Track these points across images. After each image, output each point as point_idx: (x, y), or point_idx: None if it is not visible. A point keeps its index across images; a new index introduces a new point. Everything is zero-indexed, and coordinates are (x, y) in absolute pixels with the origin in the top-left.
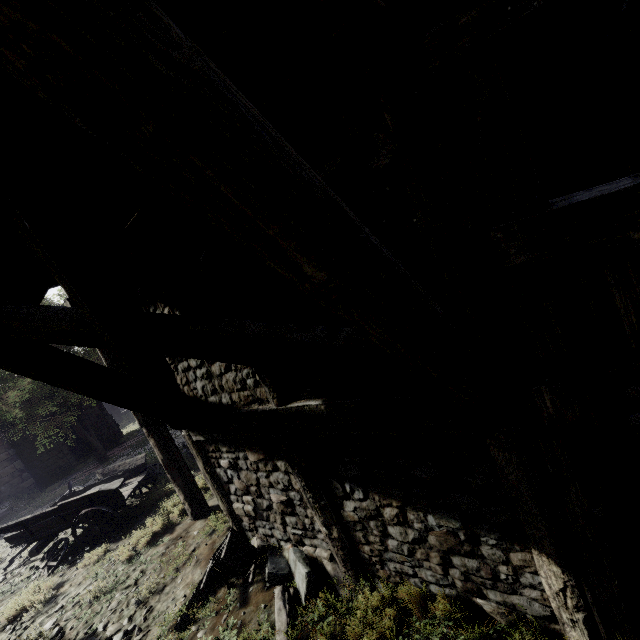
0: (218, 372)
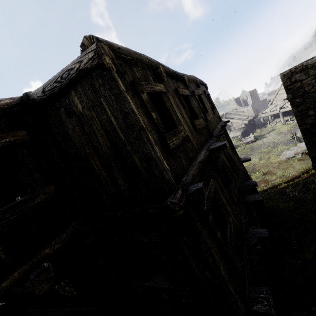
0: (63, 285)
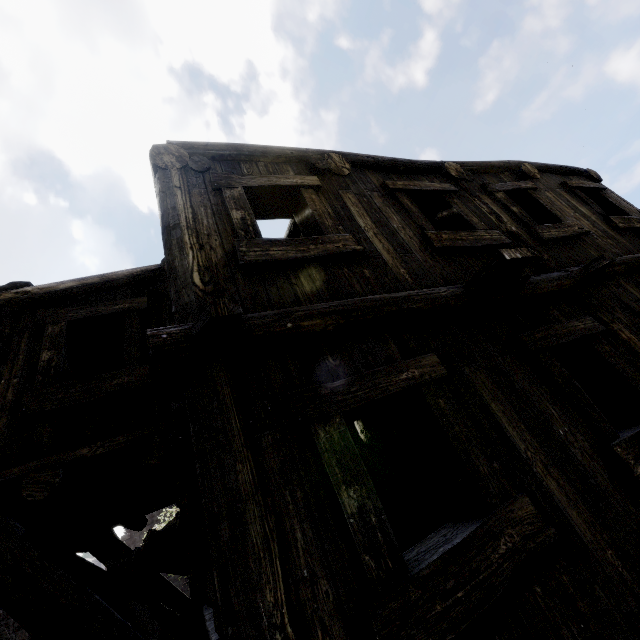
0: None
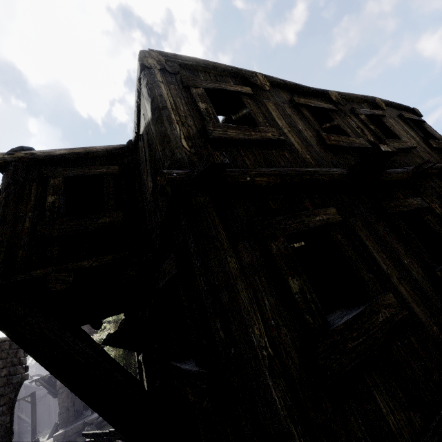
0: None
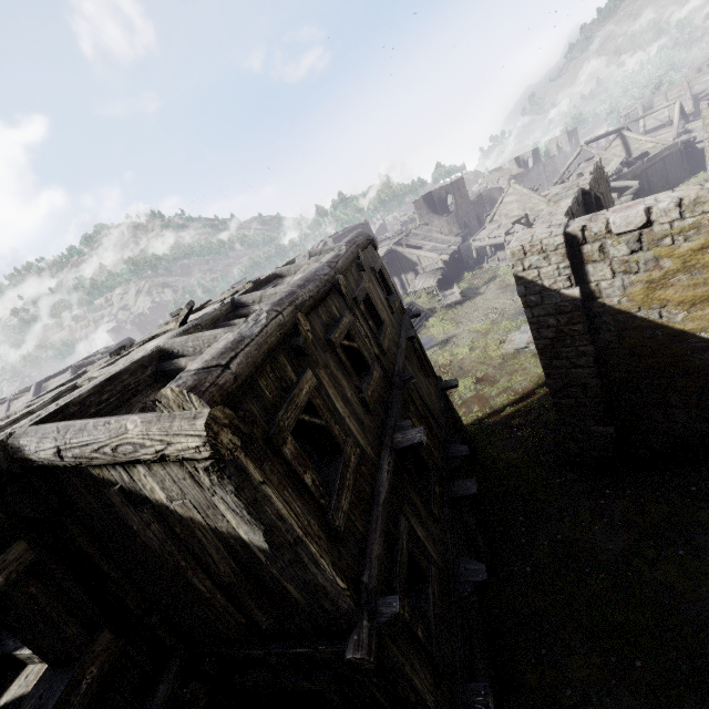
0: None
